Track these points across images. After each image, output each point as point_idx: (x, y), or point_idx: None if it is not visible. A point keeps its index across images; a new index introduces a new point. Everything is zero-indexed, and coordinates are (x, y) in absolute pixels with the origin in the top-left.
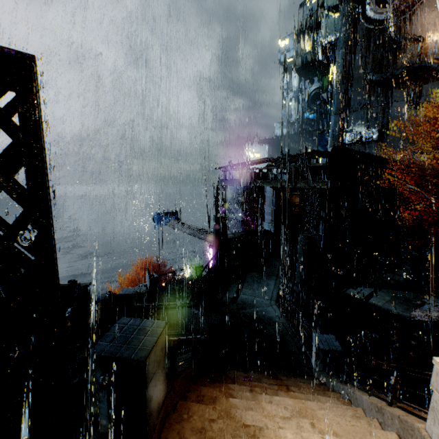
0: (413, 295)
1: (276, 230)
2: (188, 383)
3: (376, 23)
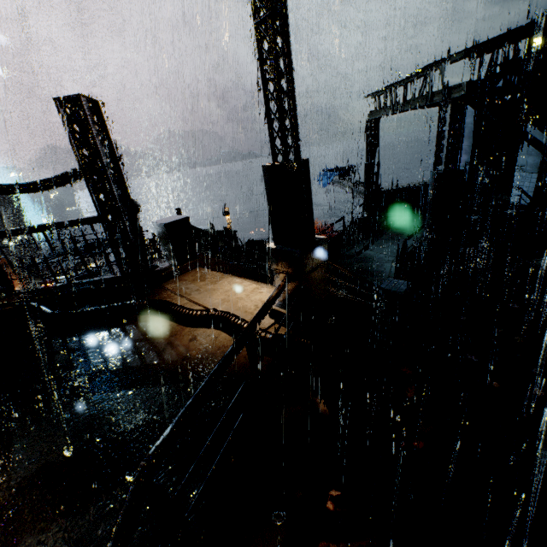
0: None
1: (473, 177)
2: (236, 273)
3: None
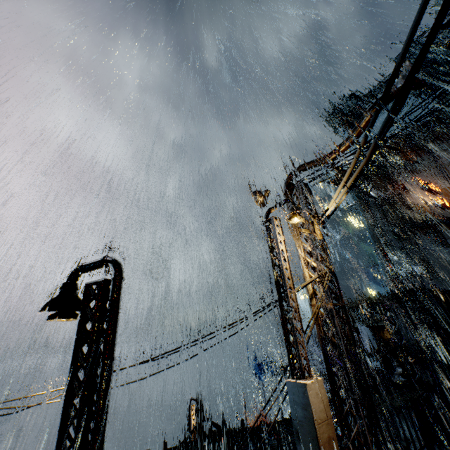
0: None
1: (387, 368)
2: None
3: (381, 199)
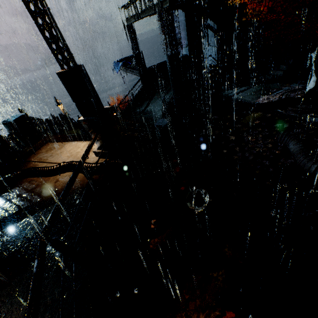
0: (279, 85)
1: (192, 53)
2: (74, 140)
3: None
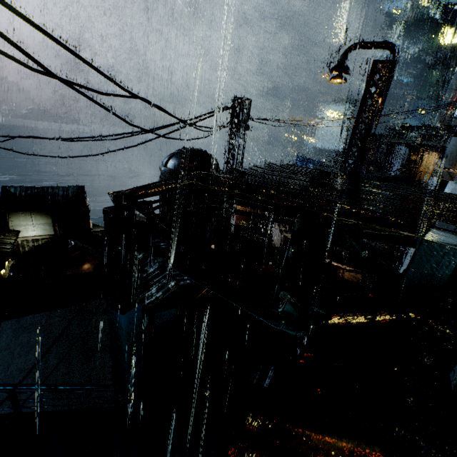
0: None
1: None
2: None
3: None
